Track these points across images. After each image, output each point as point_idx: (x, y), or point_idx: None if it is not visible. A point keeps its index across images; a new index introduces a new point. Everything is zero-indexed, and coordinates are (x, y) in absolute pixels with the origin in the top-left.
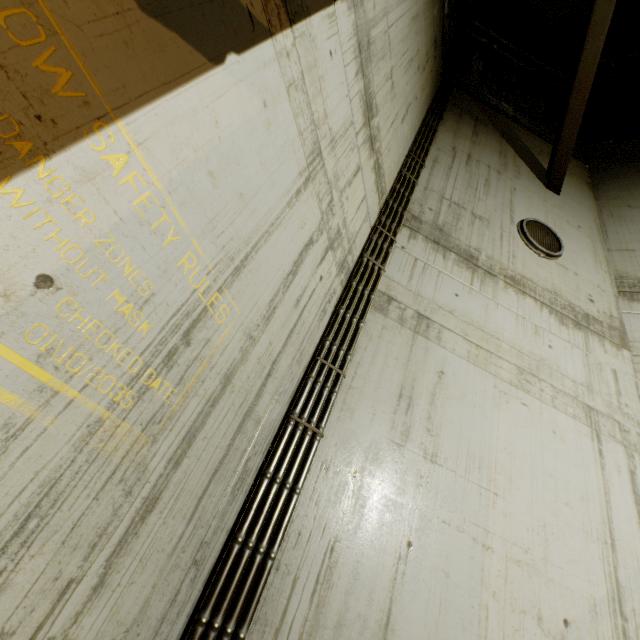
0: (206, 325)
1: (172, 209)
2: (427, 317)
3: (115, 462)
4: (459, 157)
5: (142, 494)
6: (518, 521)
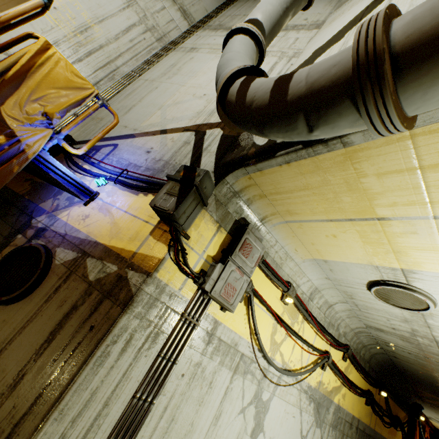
0: (92, 31)
1: (78, 3)
2: (195, 48)
3: (71, 45)
4: (251, 0)
5: (78, 56)
6: (201, 80)
